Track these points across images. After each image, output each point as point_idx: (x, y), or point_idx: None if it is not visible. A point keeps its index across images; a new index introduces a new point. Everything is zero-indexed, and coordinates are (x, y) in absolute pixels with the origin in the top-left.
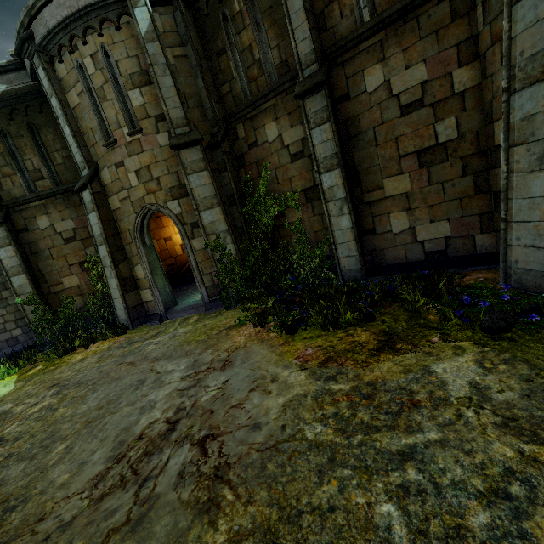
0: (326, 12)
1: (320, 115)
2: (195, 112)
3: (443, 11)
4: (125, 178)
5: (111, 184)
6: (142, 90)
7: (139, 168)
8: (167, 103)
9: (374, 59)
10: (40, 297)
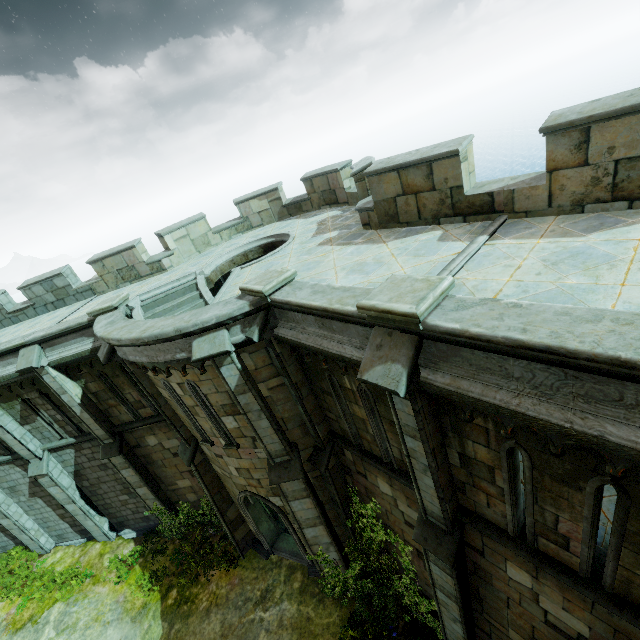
0: (468, 487)
1: (442, 565)
2: (296, 431)
3: (632, 629)
4: (225, 466)
5: (212, 458)
6: (235, 417)
7: (239, 467)
8: (264, 440)
9: (523, 566)
10: (161, 498)
